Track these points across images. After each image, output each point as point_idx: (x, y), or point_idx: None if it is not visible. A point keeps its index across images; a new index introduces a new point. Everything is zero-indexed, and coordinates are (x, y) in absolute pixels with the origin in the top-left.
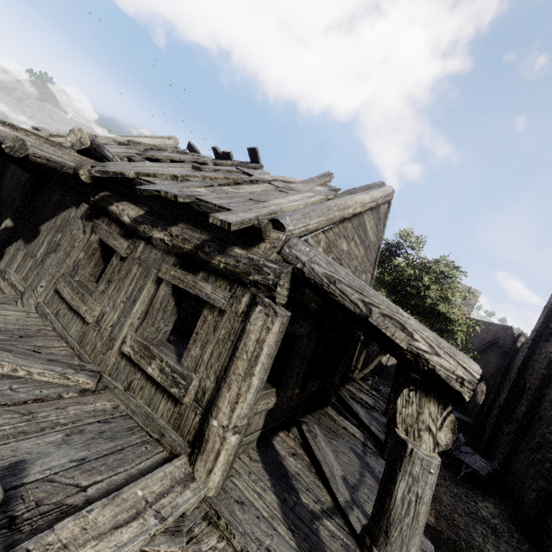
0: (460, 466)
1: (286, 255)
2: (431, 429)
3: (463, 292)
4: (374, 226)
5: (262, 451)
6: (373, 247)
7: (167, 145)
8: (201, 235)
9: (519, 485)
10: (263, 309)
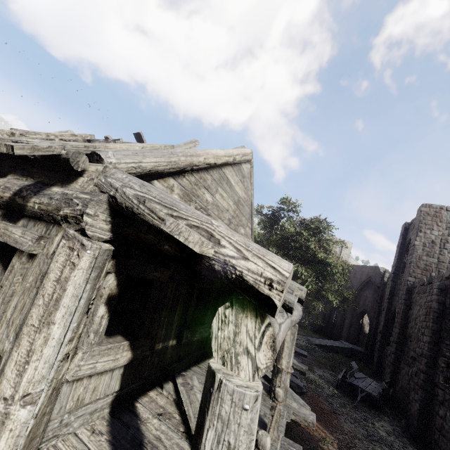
0: (357, 391)
1: (102, 185)
2: (249, 350)
3: (336, 242)
4: (240, 182)
5: (115, 418)
6: (244, 203)
7: None
8: (24, 182)
9: (406, 398)
10: (66, 242)
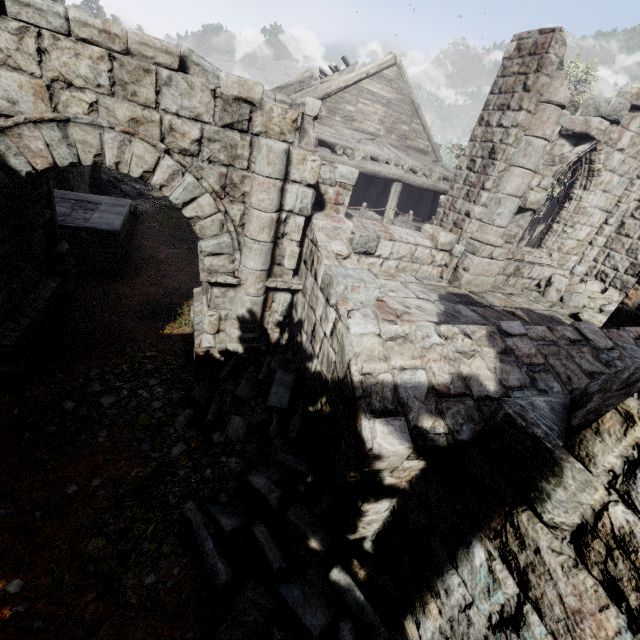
0: None
1: None
2: None
3: None
4: (386, 87)
5: None
6: (400, 103)
7: (305, 77)
8: None
9: None
10: None
